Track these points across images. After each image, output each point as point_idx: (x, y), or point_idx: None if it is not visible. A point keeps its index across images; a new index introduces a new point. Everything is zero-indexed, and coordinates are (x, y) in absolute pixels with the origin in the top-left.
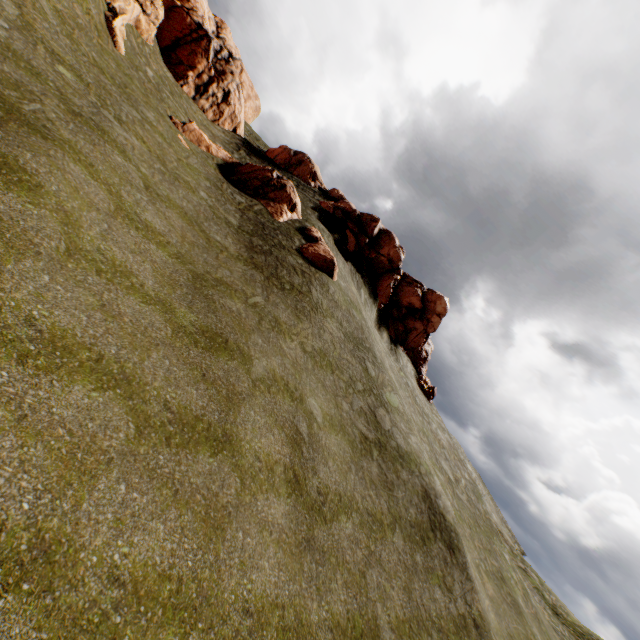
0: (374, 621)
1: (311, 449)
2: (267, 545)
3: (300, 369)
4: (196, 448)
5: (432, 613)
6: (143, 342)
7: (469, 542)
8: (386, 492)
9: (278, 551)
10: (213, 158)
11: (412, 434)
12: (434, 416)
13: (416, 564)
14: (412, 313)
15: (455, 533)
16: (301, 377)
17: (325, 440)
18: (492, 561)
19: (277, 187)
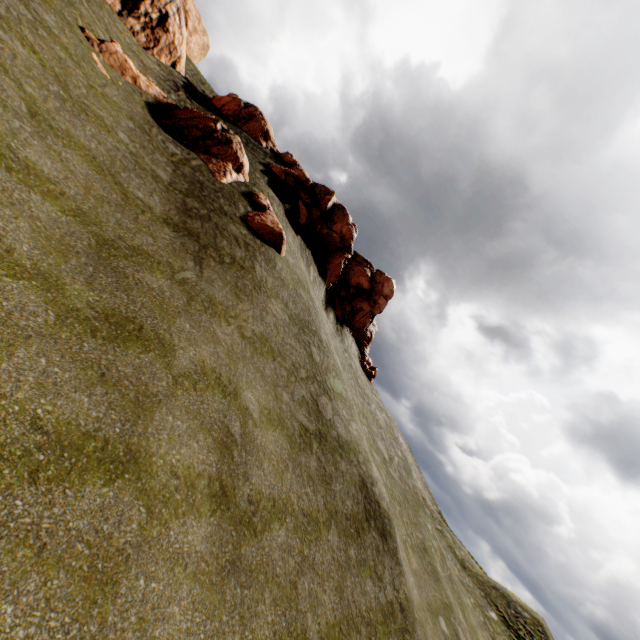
0: (303, 635)
1: (244, 452)
2: (179, 584)
3: (236, 358)
4: (82, 478)
5: (362, 608)
6: (2, 334)
7: (399, 520)
8: (324, 487)
9: (194, 587)
10: (142, 93)
11: (353, 421)
12: (374, 396)
13: (350, 559)
14: (360, 293)
15: (388, 519)
16: (237, 367)
17: (261, 438)
18: (417, 534)
19: (221, 141)
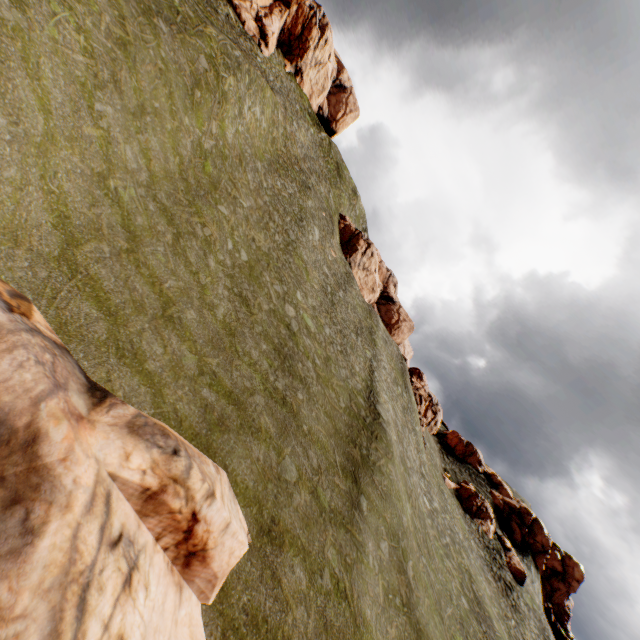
0: None
1: None
2: None
3: None
4: None
5: None
6: None
7: None
8: None
9: None
10: (452, 491)
11: None
12: None
13: None
14: (554, 573)
15: None
16: None
17: None
18: None
19: (483, 509)
